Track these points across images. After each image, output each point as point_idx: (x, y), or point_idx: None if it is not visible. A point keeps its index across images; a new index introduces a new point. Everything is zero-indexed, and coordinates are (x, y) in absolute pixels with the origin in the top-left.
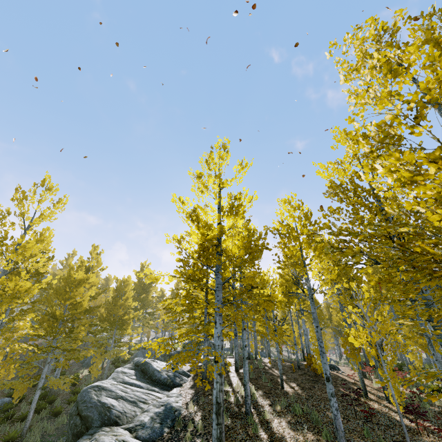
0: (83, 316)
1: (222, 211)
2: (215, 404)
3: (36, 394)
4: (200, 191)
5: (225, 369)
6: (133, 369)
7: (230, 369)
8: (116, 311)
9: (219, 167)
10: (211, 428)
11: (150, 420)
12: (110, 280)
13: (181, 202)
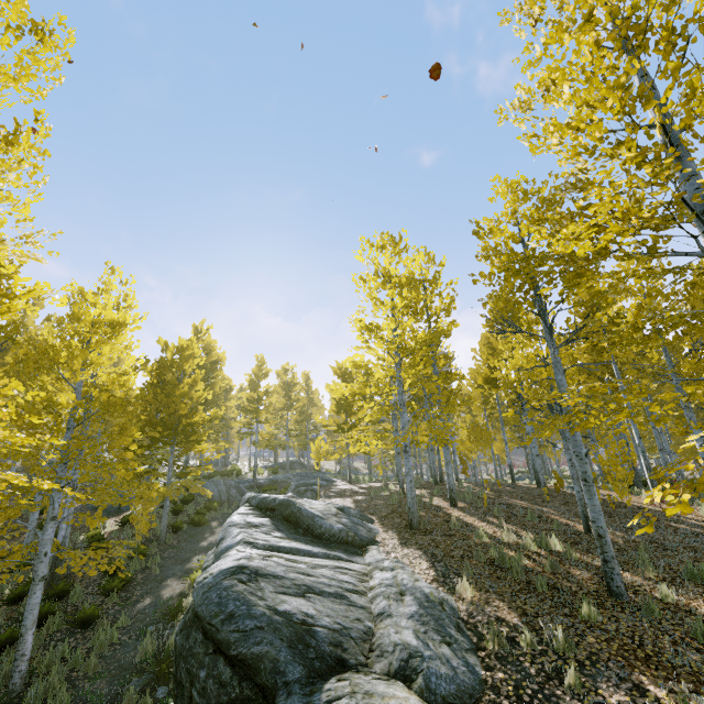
0: (108, 415)
1: None
2: None
3: (33, 593)
4: None
5: (425, 503)
6: (266, 518)
7: (436, 504)
8: (174, 406)
9: None
10: (584, 642)
11: (422, 641)
12: (121, 361)
13: None
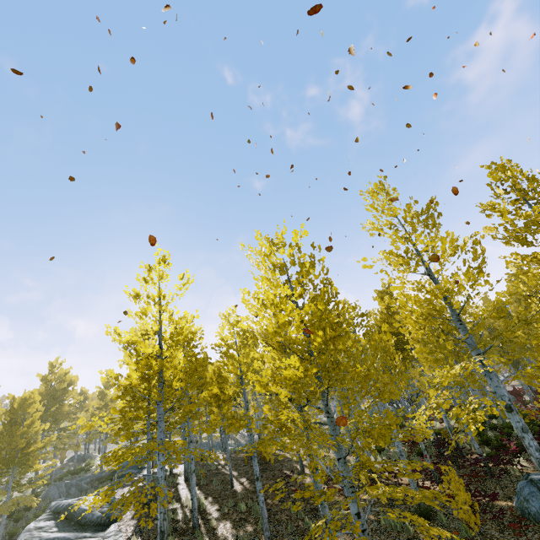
0: None
1: (163, 340)
2: (159, 533)
3: None
4: (139, 317)
5: (174, 481)
6: (52, 519)
7: (179, 481)
8: (14, 444)
9: (159, 280)
10: None
11: None
12: None
13: (118, 334)
